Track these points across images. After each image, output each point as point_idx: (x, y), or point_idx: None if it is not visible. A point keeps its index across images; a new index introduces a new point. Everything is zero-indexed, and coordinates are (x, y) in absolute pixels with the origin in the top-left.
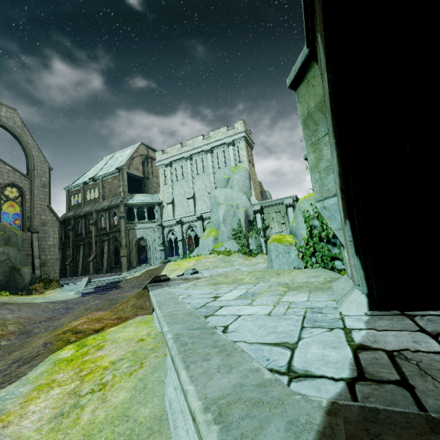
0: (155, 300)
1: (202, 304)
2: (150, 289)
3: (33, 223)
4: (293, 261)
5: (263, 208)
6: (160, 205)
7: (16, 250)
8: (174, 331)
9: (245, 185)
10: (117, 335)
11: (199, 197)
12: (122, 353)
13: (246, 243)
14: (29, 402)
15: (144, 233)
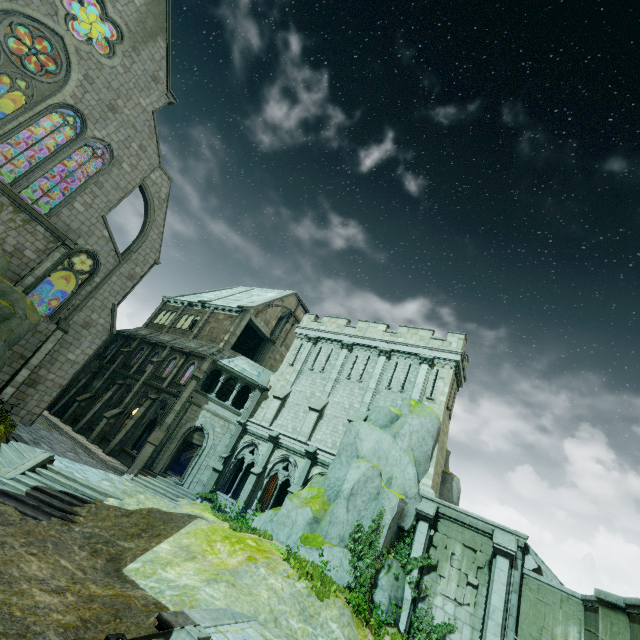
0: None
1: None
2: None
3: (74, 315)
4: None
5: (440, 517)
6: (264, 391)
7: (0, 340)
8: None
9: (423, 446)
10: None
11: (329, 416)
12: None
13: (371, 579)
14: None
15: (211, 422)
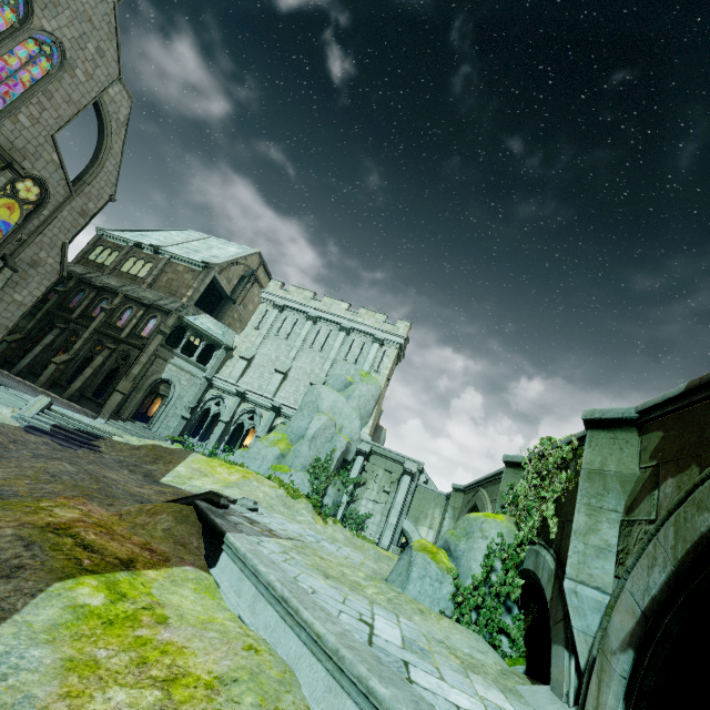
0: (271, 574)
1: (364, 634)
2: (219, 522)
3: (20, 252)
4: (442, 599)
5: (372, 453)
6: (229, 351)
7: None
8: (405, 705)
9: (367, 406)
10: (172, 597)
11: (292, 378)
12: (229, 664)
13: (323, 490)
14: (79, 701)
15: (177, 376)
